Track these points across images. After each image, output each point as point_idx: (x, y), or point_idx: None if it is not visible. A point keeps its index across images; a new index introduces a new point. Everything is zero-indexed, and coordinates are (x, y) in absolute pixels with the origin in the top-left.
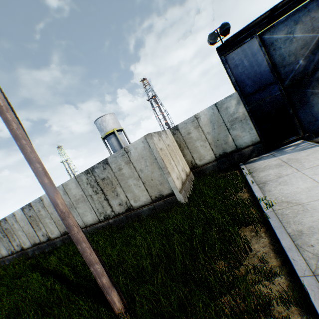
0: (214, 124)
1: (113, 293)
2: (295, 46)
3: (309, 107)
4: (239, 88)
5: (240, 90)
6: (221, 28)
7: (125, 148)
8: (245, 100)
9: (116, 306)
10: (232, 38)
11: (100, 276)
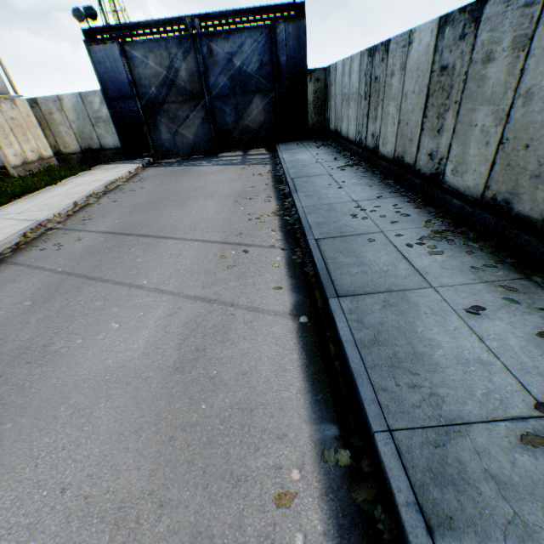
0: (80, 114)
1: None
2: (150, 72)
3: (159, 133)
4: (103, 88)
5: (104, 91)
6: (86, 11)
7: None
8: (109, 103)
9: None
10: (100, 28)
11: None
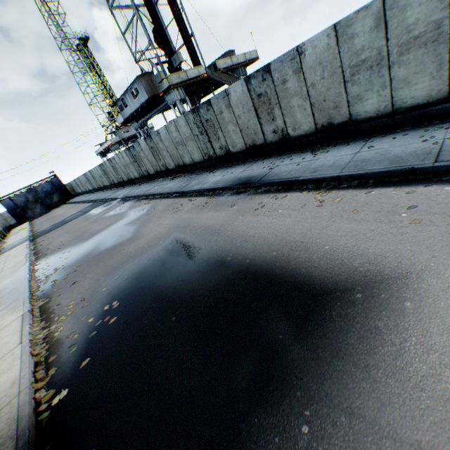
0: (2, 219)
1: None
2: (21, 201)
3: (29, 214)
4: (8, 210)
5: (8, 210)
6: None
7: None
8: (11, 212)
9: None
10: (2, 197)
11: None
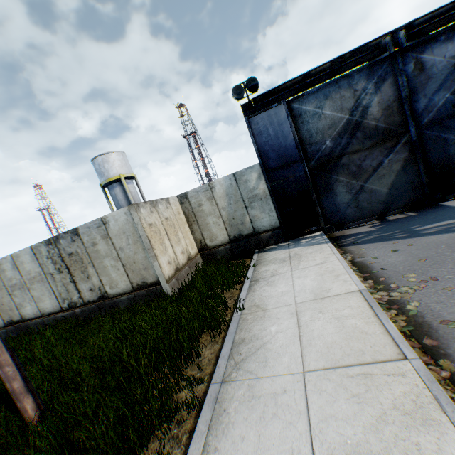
0: (231, 198)
1: (27, 400)
2: (324, 123)
3: (333, 196)
4: (261, 160)
5: (263, 163)
6: (248, 83)
7: (103, 217)
8: (267, 175)
9: (29, 415)
10: (260, 97)
11: (11, 380)
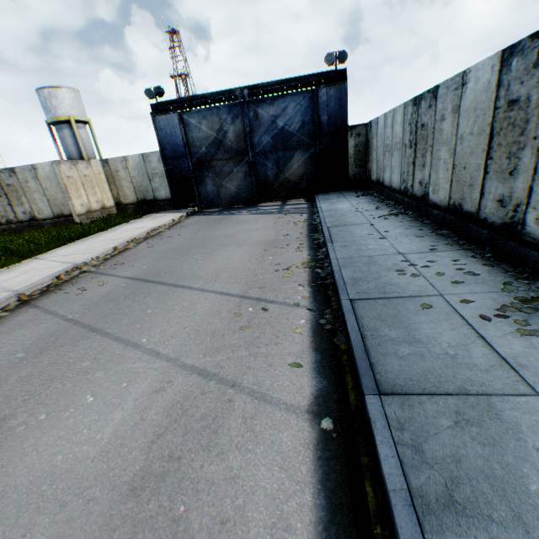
0: (140, 171)
1: None
2: (202, 135)
3: (205, 185)
4: (161, 149)
5: (162, 151)
6: (155, 90)
7: (34, 165)
8: (165, 161)
9: None
10: (165, 102)
11: None
